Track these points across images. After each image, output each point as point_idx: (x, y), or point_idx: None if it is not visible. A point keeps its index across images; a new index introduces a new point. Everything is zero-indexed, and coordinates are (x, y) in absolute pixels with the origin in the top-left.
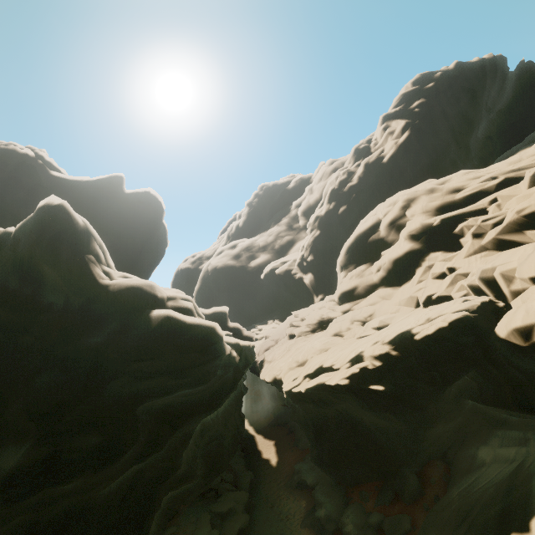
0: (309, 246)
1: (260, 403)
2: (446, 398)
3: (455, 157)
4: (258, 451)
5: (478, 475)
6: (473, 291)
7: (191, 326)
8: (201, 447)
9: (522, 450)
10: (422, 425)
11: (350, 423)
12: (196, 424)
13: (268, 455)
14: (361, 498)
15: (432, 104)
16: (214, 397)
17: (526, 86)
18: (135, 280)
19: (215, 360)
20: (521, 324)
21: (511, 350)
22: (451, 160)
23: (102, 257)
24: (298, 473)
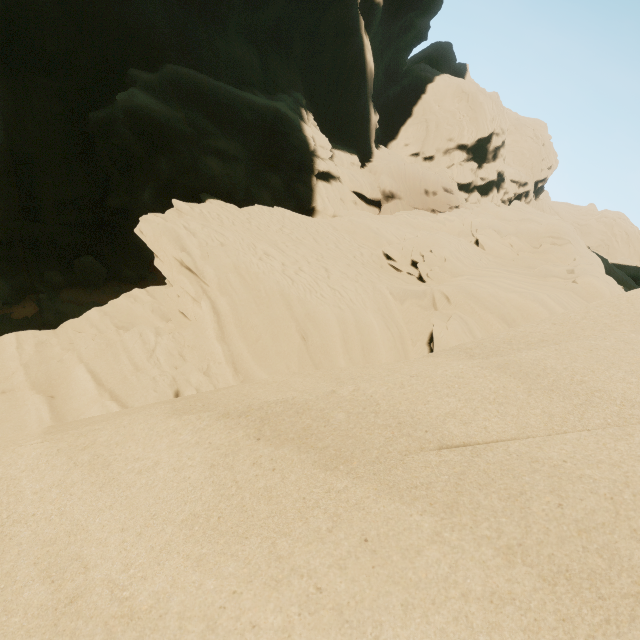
0: None
1: None
2: None
3: None
4: None
5: None
6: None
7: None
8: None
9: None
10: None
11: None
12: None
13: None
14: None
15: None
16: None
17: None
18: None
19: None
20: None
21: None
22: None
23: None
24: None
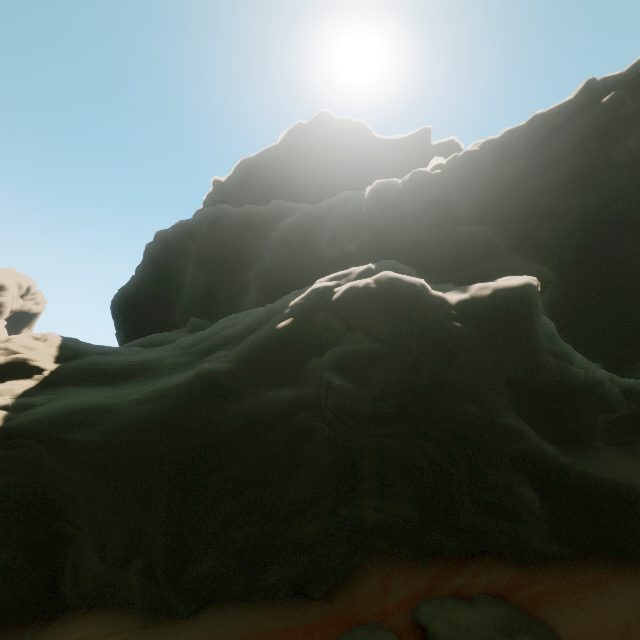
0: None
1: None
2: None
3: None
4: None
5: None
6: None
7: None
8: None
9: None
10: None
11: None
12: None
13: None
14: None
15: None
16: None
17: None
18: None
19: None
20: None
21: None
22: None
23: None
24: None
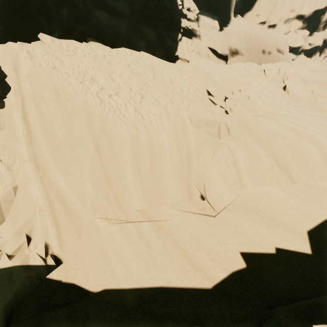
0: None
1: None
2: None
3: None
4: None
5: None
6: None
7: None
8: None
9: None
10: None
11: None
12: None
13: None
14: None
15: None
16: None
17: None
18: None
19: None
20: None
21: None
22: None
23: None
24: None
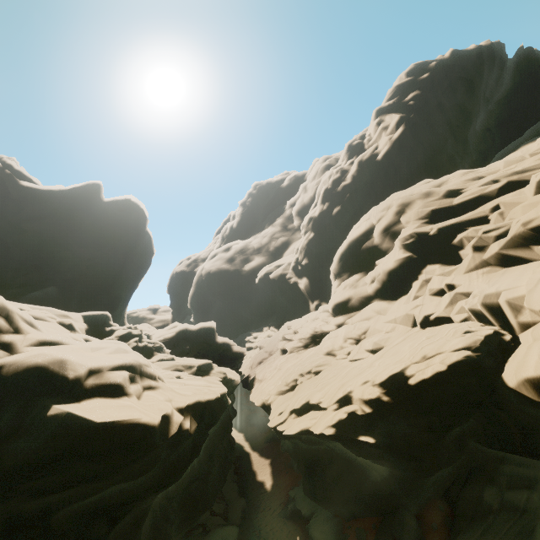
0: (303, 249)
1: (257, 415)
2: (447, 443)
3: (452, 152)
4: (253, 472)
5: (485, 527)
6: (475, 316)
7: (99, 431)
8: (179, 493)
9: (534, 497)
10: (420, 474)
11: (343, 459)
12: (151, 501)
13: (263, 476)
14: (358, 537)
15: (427, 96)
16: (166, 475)
17: (525, 74)
18: (40, 355)
19: (150, 452)
20: (534, 374)
21: (521, 401)
22: (449, 155)
23: (0, 324)
24: (292, 501)
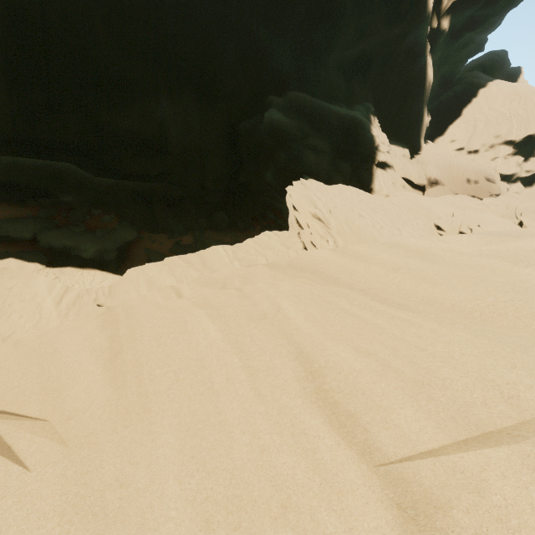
0: None
1: None
2: None
3: None
4: None
5: None
6: None
7: None
8: None
9: None
10: None
11: None
12: None
13: None
14: None
15: None
16: None
17: None
18: None
19: None
20: None
21: None
22: None
23: None
24: None
